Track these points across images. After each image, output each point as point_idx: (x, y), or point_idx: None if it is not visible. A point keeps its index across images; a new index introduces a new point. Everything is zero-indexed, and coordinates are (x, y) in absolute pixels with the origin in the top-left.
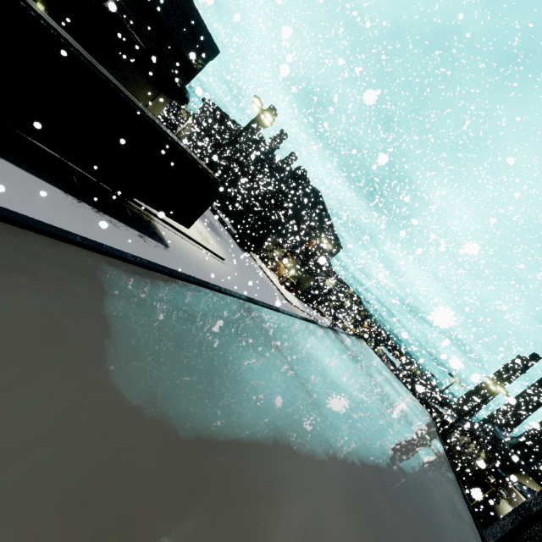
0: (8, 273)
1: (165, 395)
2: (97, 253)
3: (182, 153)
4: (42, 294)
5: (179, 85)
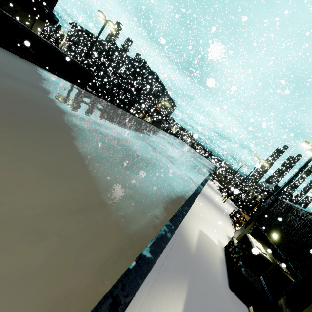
0: None
1: (28, 74)
2: None
3: (59, 53)
4: None
5: (47, 11)
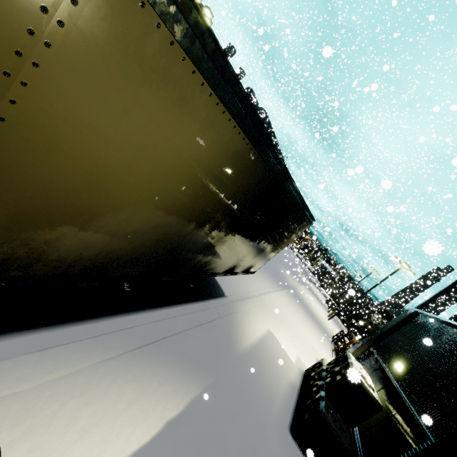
0: None
1: None
2: None
3: None
4: None
5: None
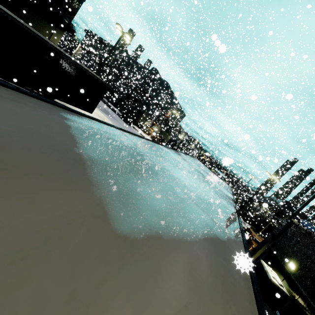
0: (18, 103)
1: (84, 143)
2: (46, 103)
3: (78, 67)
4: (32, 110)
5: (66, 22)
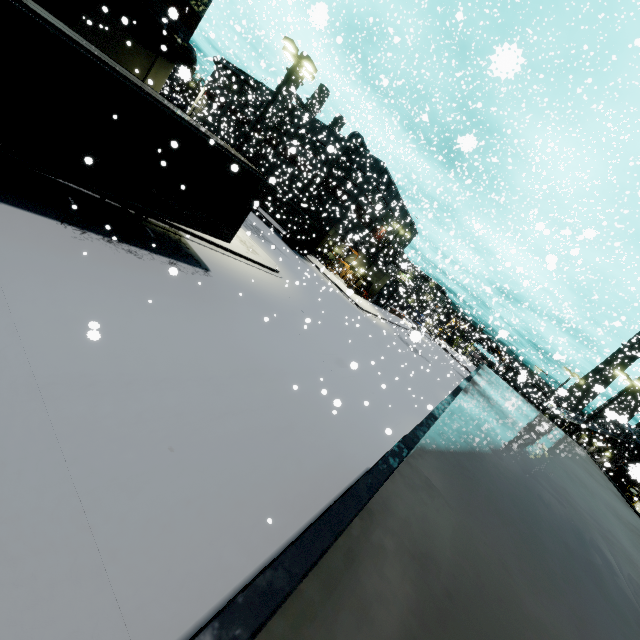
0: None
1: None
2: None
3: (203, 141)
4: None
5: (179, 42)
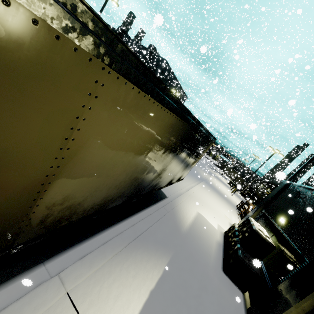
0: None
1: None
2: None
3: None
4: None
5: None
